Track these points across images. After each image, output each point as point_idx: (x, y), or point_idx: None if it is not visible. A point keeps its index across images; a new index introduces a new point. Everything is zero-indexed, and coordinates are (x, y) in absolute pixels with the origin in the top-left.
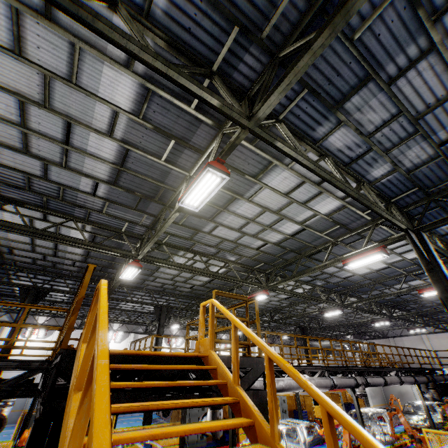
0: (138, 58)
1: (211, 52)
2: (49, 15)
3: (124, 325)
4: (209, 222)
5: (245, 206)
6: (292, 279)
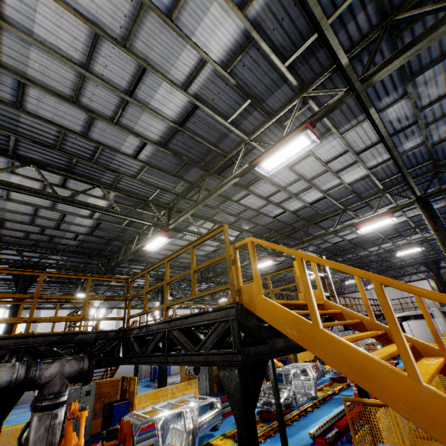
0: (301, 0)
1: (330, 5)
2: None
3: (105, 301)
4: (243, 190)
5: (283, 174)
6: (302, 245)
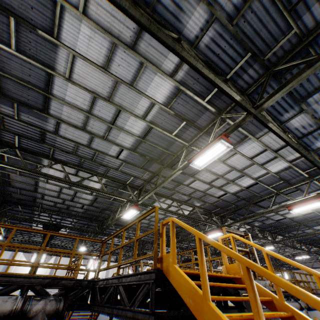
0: (199, 72)
1: (227, 68)
2: (134, 47)
3: (100, 254)
4: (190, 177)
5: (219, 166)
6: (244, 220)
